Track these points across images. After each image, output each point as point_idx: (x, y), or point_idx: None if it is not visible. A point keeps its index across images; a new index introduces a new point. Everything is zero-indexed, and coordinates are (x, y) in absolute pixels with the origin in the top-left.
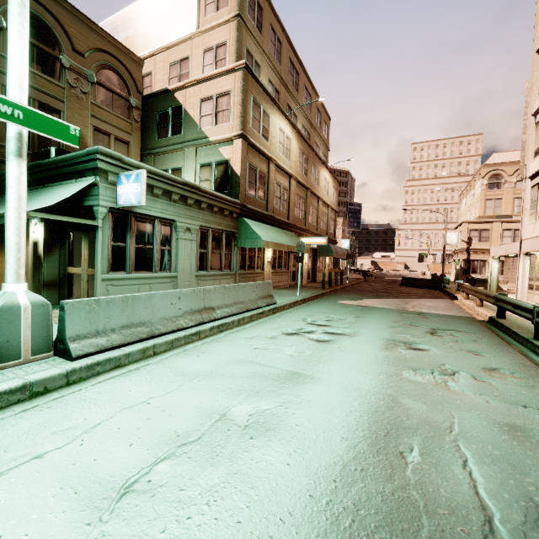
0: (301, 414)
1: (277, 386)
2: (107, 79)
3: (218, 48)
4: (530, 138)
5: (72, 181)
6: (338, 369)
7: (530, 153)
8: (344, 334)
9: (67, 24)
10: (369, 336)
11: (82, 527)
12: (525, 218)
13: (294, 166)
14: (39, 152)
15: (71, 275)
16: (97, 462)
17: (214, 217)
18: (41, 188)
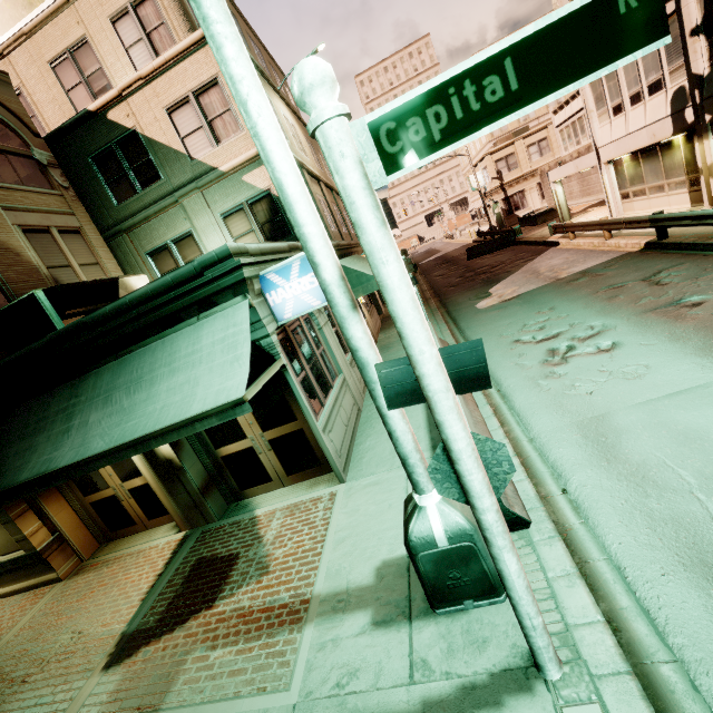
0: None
1: None
2: None
3: (138, 8)
4: None
5: (190, 322)
6: None
7: None
8: (604, 331)
9: None
10: (626, 319)
11: None
12: (593, 122)
13: (313, 163)
14: (4, 310)
15: (231, 458)
16: None
17: None
18: (112, 361)
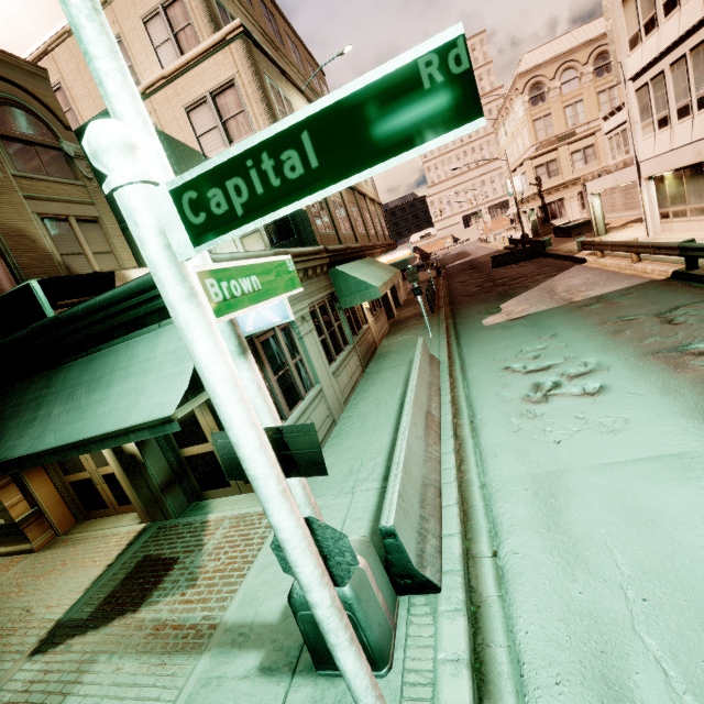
0: None
1: (703, 486)
2: (12, 124)
3: (168, 8)
4: (620, 24)
5: (152, 328)
6: (702, 424)
7: (623, 45)
8: (596, 370)
9: None
10: (624, 359)
11: None
12: (636, 134)
13: None
14: (4, 296)
15: (193, 459)
16: None
17: (312, 285)
18: (83, 357)
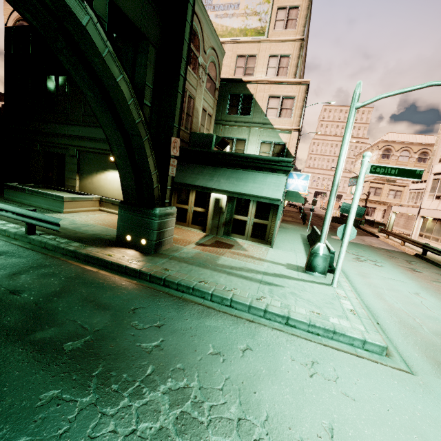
0: (432, 296)
1: (407, 286)
2: (211, 70)
3: (282, 58)
4: (439, 150)
5: (264, 172)
6: (411, 280)
7: (437, 159)
8: (380, 262)
9: (204, 31)
10: (390, 264)
11: (440, 317)
12: (425, 196)
13: None
14: (200, 133)
15: (237, 220)
16: (414, 306)
17: None
18: (232, 169)
